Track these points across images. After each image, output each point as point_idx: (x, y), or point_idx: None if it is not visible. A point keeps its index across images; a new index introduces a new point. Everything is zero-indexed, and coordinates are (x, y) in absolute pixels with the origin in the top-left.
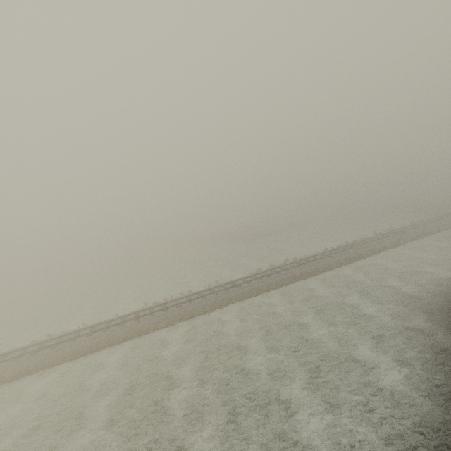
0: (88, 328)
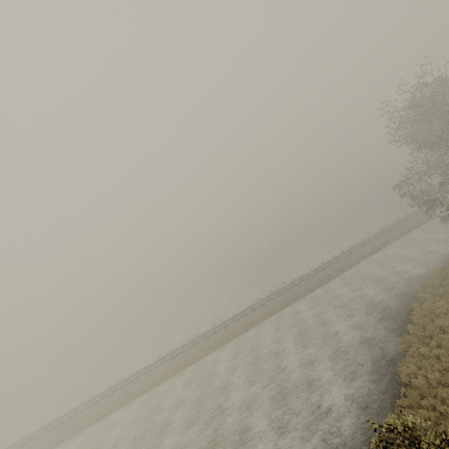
0: (111, 389)
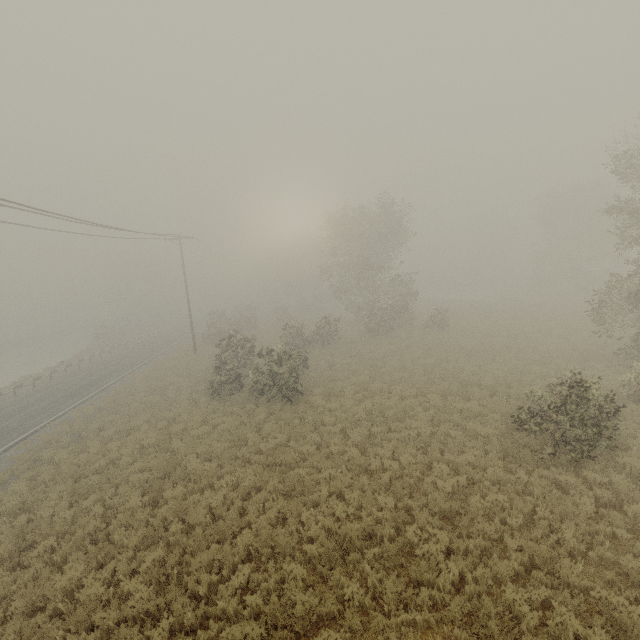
0: None
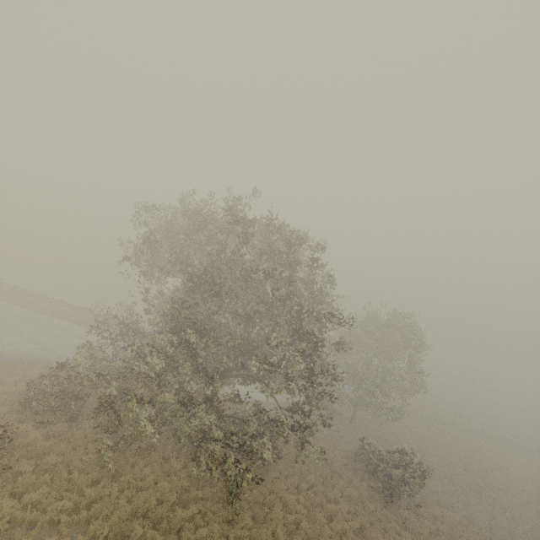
0: None
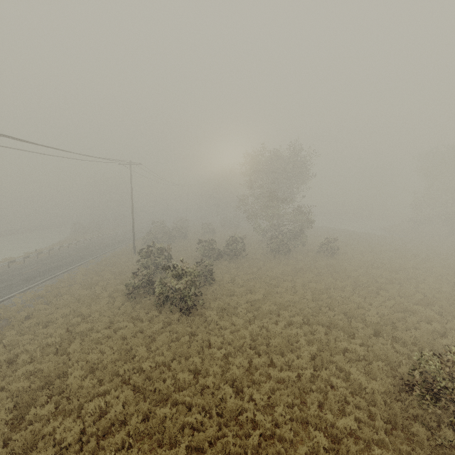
0: None
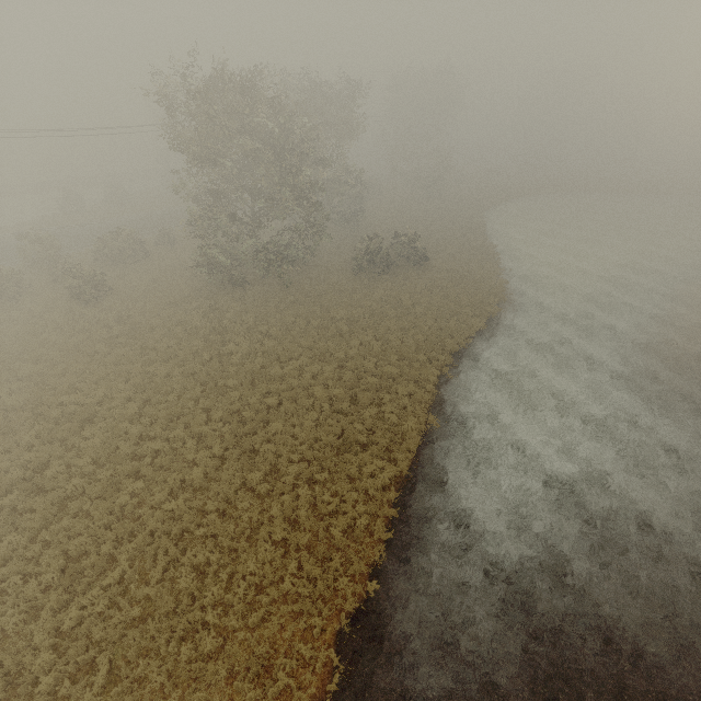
0: None
